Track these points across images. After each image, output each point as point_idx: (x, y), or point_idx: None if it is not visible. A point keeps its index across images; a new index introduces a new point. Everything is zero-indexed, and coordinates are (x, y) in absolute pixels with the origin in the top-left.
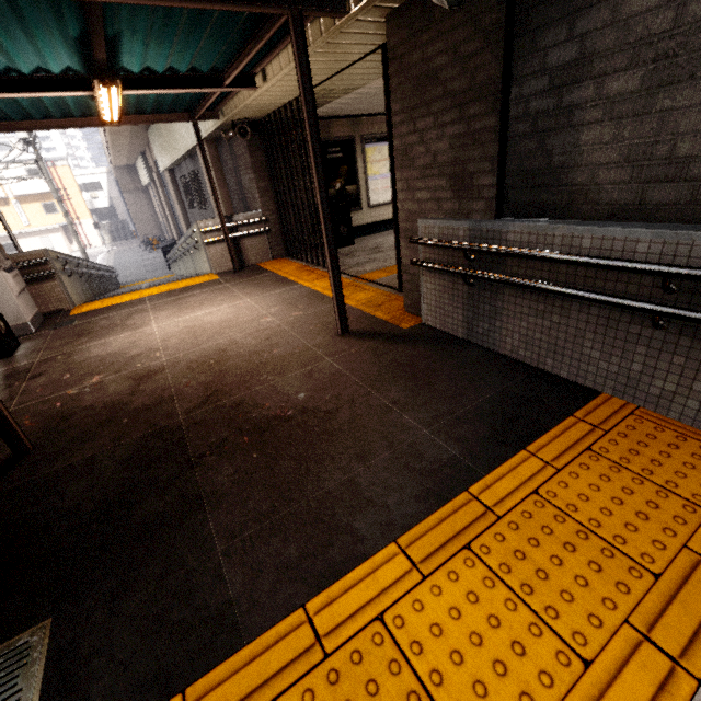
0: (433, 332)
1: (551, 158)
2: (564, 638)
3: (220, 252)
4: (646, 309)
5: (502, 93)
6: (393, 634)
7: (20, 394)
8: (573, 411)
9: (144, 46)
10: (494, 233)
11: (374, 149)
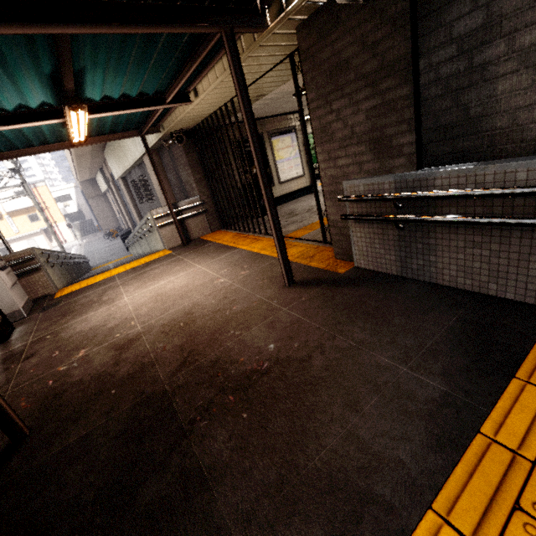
0: (368, 273)
1: (467, 111)
2: None
3: (170, 232)
4: None
5: (412, 66)
6: None
7: (15, 376)
8: None
9: (103, 77)
10: (420, 182)
11: (278, 140)
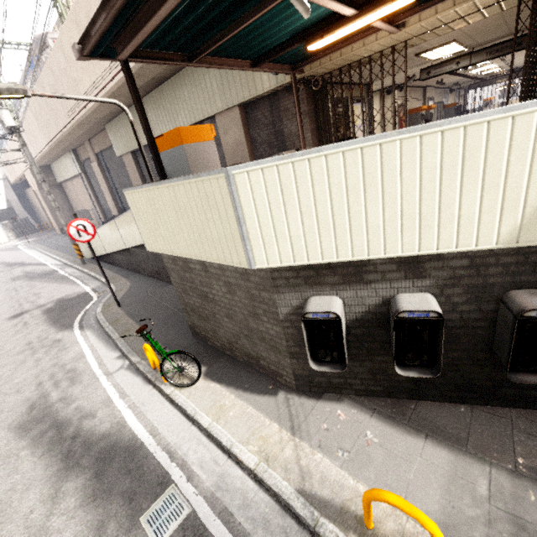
0: None
1: None
2: None
3: None
4: None
5: None
6: None
7: None
8: None
9: None
10: None
11: (355, 107)
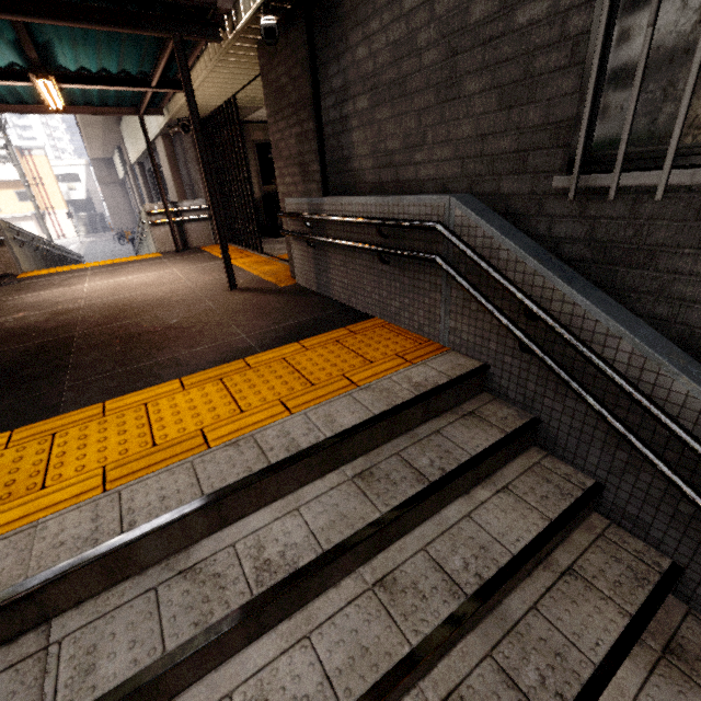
0: (299, 289)
1: (343, 152)
2: (240, 405)
3: (165, 234)
4: (372, 249)
5: (314, 105)
6: (148, 409)
7: None
8: (348, 326)
9: (73, 51)
10: (318, 206)
11: None
